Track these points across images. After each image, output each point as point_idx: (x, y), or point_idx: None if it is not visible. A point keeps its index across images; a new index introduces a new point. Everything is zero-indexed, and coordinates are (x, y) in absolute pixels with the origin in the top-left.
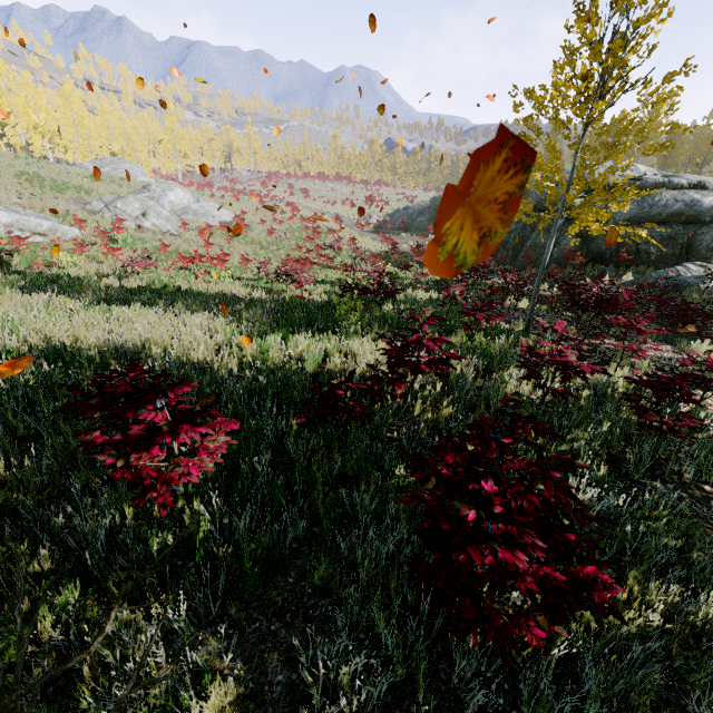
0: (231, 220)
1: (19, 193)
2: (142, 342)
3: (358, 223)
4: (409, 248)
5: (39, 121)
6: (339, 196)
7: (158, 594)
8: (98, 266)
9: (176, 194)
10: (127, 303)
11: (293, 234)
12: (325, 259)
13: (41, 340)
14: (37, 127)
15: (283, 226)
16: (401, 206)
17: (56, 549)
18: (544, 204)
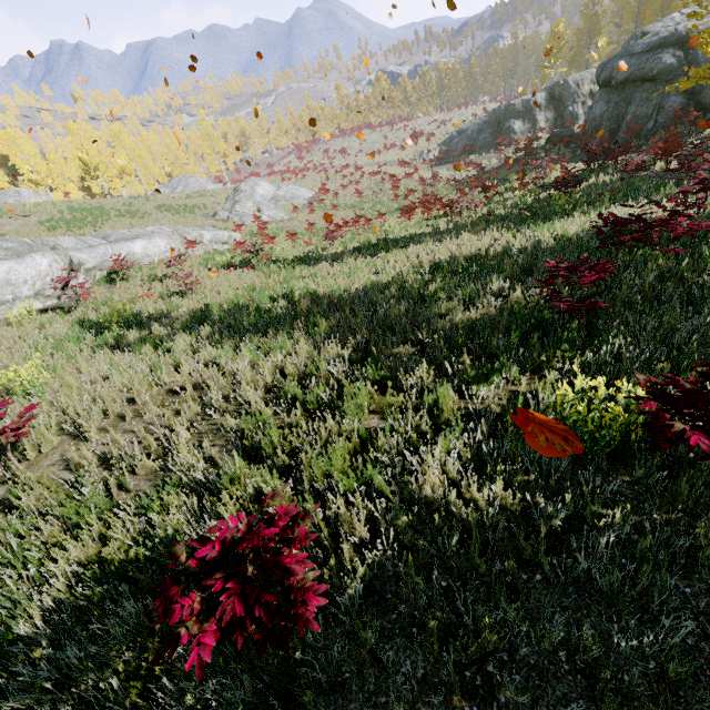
0: (312, 195)
1: (173, 222)
2: (484, 245)
3: (426, 160)
4: (487, 167)
5: (108, 166)
6: (372, 146)
7: (709, 274)
8: (284, 252)
9: (262, 187)
10: (389, 250)
11: (371, 190)
12: (432, 196)
13: (409, 267)
14: (124, 170)
15: (357, 187)
16: (442, 134)
17: (658, 269)
18: (637, 74)
